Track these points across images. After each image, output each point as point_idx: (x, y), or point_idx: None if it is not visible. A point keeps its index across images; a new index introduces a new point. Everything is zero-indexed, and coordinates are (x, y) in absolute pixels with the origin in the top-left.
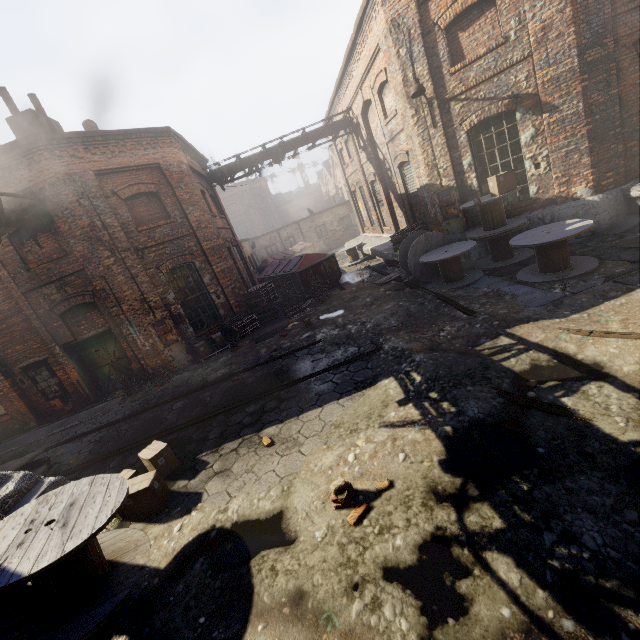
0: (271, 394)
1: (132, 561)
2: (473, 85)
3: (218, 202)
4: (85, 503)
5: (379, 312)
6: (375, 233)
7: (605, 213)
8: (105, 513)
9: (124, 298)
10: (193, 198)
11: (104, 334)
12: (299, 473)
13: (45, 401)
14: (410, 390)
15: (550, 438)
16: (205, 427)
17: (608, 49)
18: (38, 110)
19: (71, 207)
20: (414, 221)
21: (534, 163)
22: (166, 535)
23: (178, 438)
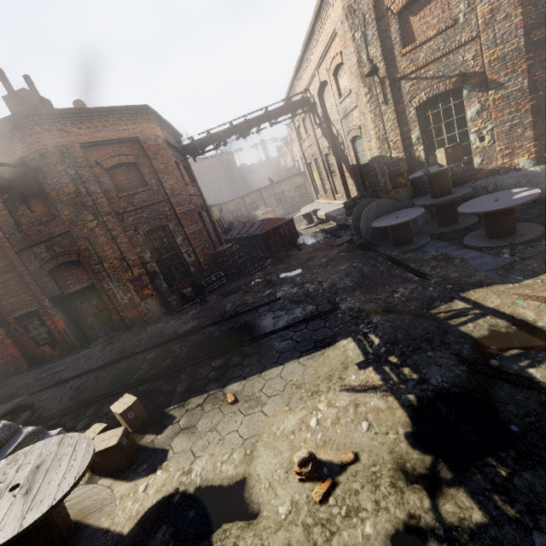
0: (235, 349)
1: (97, 523)
2: (423, 65)
3: (190, 172)
4: (51, 466)
5: (334, 272)
6: (328, 200)
7: None
8: (68, 480)
9: (105, 257)
10: (168, 168)
11: (88, 288)
12: (262, 436)
13: (36, 347)
14: (369, 352)
15: (522, 414)
16: (174, 379)
17: None
18: (31, 89)
19: (59, 175)
20: (364, 189)
21: (479, 136)
22: (131, 495)
23: (149, 389)
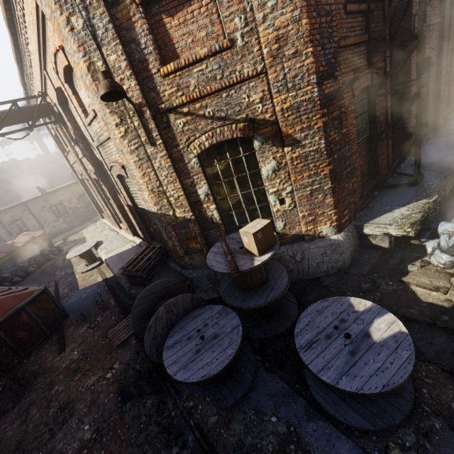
0: None
1: None
2: (196, 96)
3: None
4: None
5: None
6: (113, 224)
7: (348, 250)
8: None
9: None
10: None
11: None
12: None
13: None
14: None
15: None
16: None
17: (338, 83)
18: None
19: None
20: (150, 235)
21: (278, 198)
22: None
23: None
